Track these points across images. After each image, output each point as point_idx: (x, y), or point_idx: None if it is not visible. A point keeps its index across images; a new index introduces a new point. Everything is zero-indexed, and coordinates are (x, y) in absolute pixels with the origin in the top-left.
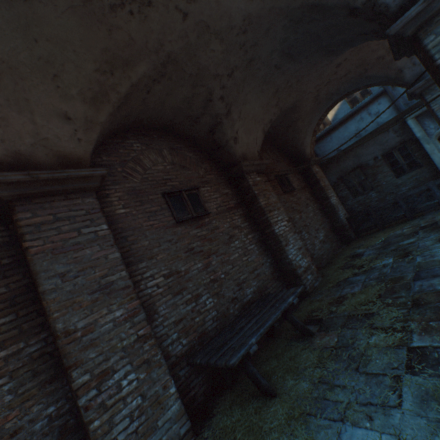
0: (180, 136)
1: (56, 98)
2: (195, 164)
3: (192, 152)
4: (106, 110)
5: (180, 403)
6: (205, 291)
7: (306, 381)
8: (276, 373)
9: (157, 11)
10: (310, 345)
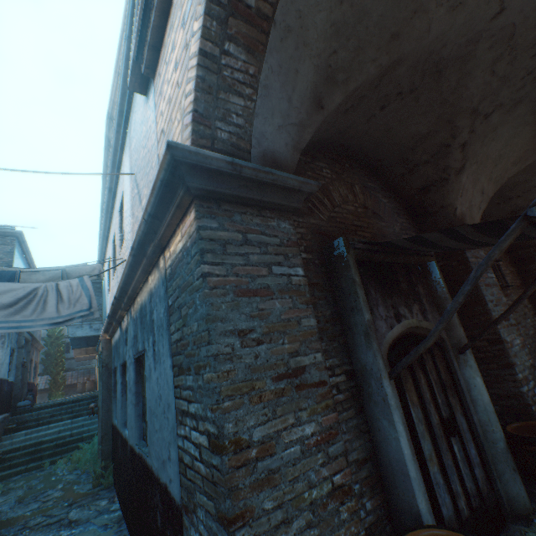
0: None
1: (485, 179)
2: None
3: None
4: (496, 189)
5: None
6: None
7: None
8: None
9: None
10: None
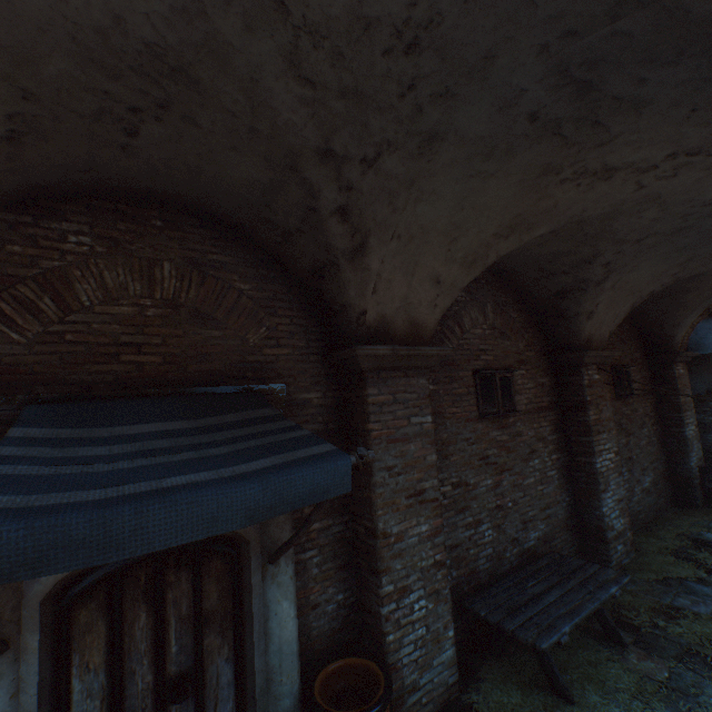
0: (510, 284)
1: (439, 261)
2: (517, 331)
3: (518, 311)
4: (475, 274)
5: (454, 651)
6: (487, 519)
7: (620, 709)
8: (569, 672)
9: (609, 183)
10: (621, 659)
